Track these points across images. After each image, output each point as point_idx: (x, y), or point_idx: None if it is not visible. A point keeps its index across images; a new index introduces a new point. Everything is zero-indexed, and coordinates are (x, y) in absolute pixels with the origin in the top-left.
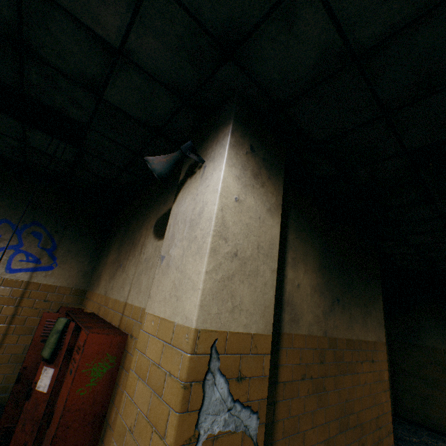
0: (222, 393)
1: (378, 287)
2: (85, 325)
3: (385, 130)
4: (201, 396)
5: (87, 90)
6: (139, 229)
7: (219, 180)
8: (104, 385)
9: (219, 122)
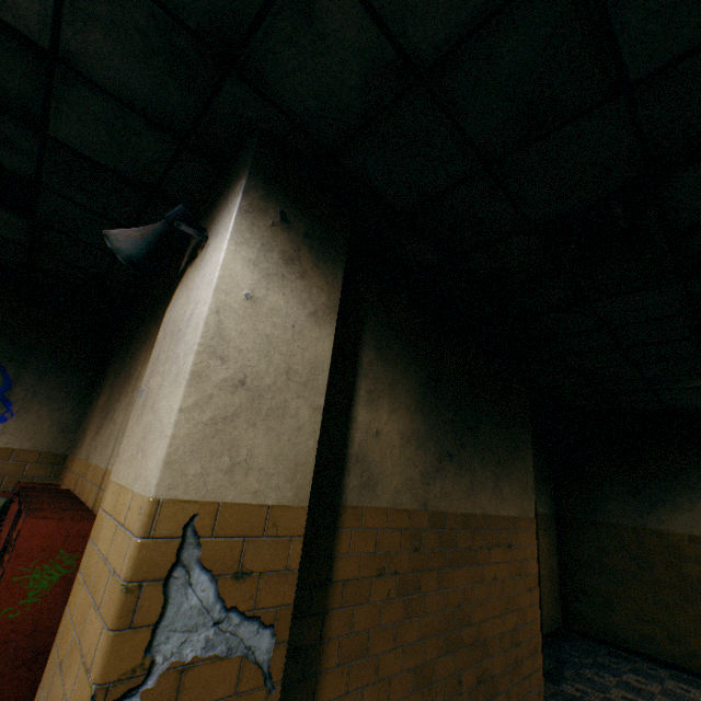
0: (203, 598)
1: (524, 435)
2: (30, 507)
3: (493, 192)
4: (161, 603)
5: (18, 120)
6: (139, 352)
7: (216, 265)
8: (55, 601)
9: (234, 176)
